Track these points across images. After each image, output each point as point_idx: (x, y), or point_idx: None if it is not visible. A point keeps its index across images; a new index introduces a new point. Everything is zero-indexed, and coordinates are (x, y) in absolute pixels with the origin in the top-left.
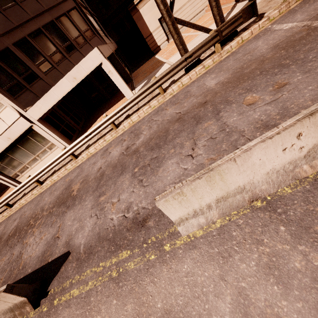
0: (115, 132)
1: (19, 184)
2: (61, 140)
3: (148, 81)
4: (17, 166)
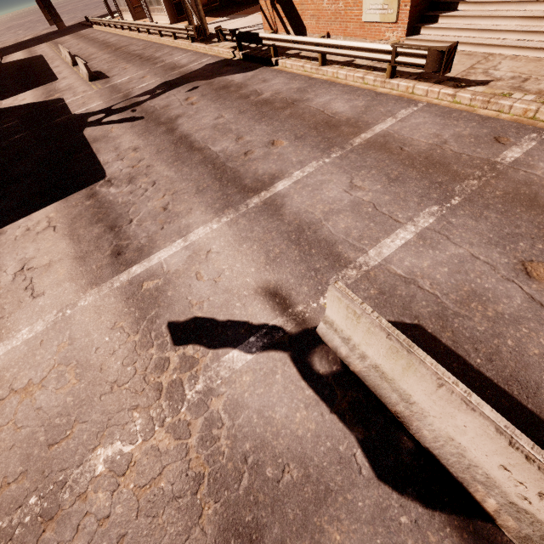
0: (159, 38)
1: (151, 19)
2: (166, 12)
3: (221, 22)
4: (151, 4)
